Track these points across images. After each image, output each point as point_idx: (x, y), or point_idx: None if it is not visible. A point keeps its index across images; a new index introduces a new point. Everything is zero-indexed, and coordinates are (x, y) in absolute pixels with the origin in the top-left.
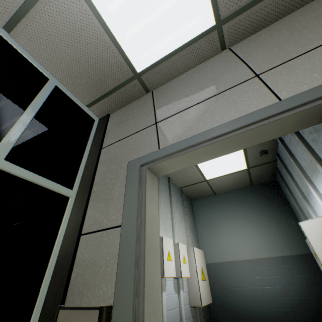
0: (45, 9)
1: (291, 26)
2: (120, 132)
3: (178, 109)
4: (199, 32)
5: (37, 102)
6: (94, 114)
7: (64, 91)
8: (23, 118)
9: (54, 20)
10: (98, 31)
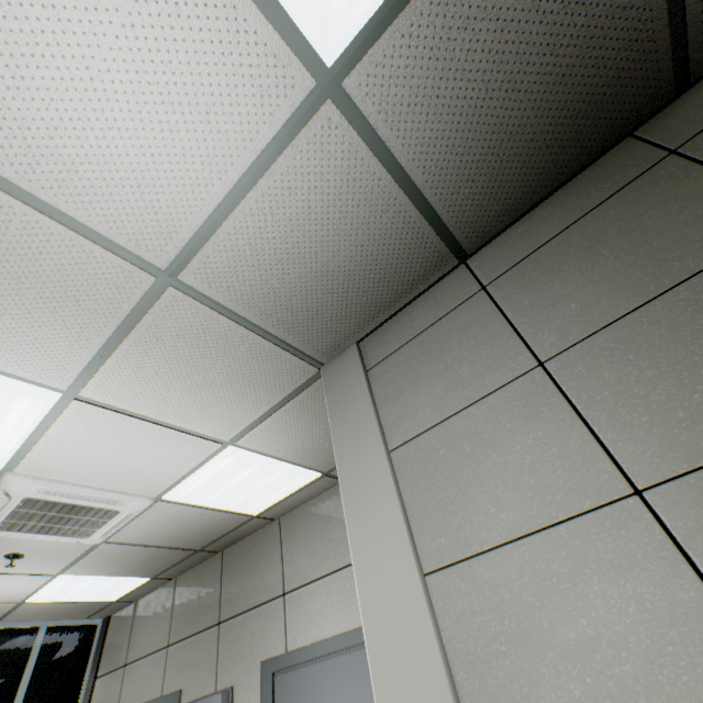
0: (20, 611)
1: (196, 586)
2: (110, 658)
3: (137, 655)
4: (143, 582)
5: (29, 671)
6: (96, 618)
7: (58, 625)
8: (18, 701)
9: (28, 610)
10: (64, 603)
